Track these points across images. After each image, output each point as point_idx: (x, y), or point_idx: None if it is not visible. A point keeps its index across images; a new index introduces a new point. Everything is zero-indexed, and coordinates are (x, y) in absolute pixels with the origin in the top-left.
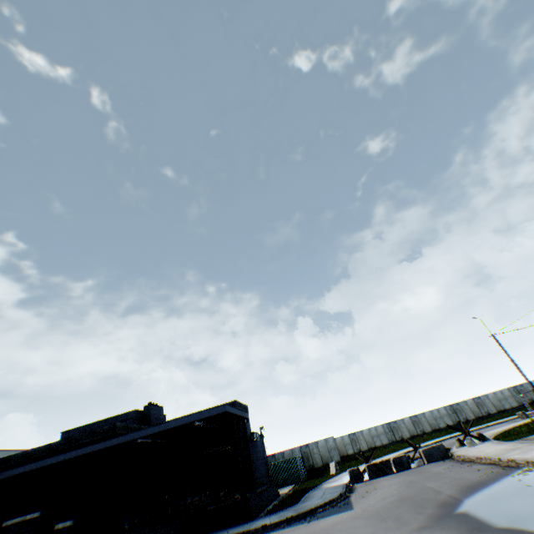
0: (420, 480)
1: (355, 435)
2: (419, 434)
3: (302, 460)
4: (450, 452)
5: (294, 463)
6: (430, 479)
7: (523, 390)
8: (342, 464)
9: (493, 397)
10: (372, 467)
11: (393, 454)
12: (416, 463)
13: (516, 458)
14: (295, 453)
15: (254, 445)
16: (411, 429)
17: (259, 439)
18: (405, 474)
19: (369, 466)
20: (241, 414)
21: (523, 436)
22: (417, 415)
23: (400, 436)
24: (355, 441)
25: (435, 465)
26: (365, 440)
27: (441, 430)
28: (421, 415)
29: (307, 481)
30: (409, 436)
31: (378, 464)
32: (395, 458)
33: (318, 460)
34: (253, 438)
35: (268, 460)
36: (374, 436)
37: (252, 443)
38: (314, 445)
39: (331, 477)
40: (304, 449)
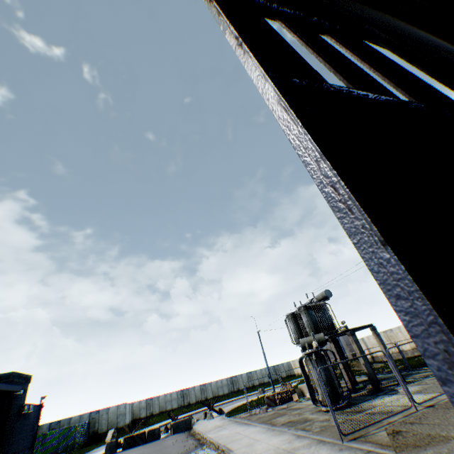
0: (146, 453)
1: (152, 399)
2: (203, 399)
3: (87, 426)
4: (193, 424)
5: (74, 431)
6: (152, 453)
7: (279, 368)
8: (124, 429)
9: (260, 372)
10: (128, 439)
11: (168, 420)
12: (168, 433)
13: (208, 437)
14: (84, 419)
15: (23, 418)
16: (198, 395)
17: (36, 409)
18: (148, 446)
19: (126, 438)
20: (10, 388)
21: (239, 413)
22: (206, 383)
23: (188, 401)
24: (150, 405)
25: (173, 437)
26: (159, 404)
27: (220, 396)
28: (209, 384)
29: (78, 450)
30: (195, 401)
31: (134, 436)
32: (150, 430)
33: (104, 425)
34: (23, 410)
35: (51, 426)
36: (167, 401)
37: (21, 415)
38: (105, 411)
39: (100, 445)
40: (94, 415)
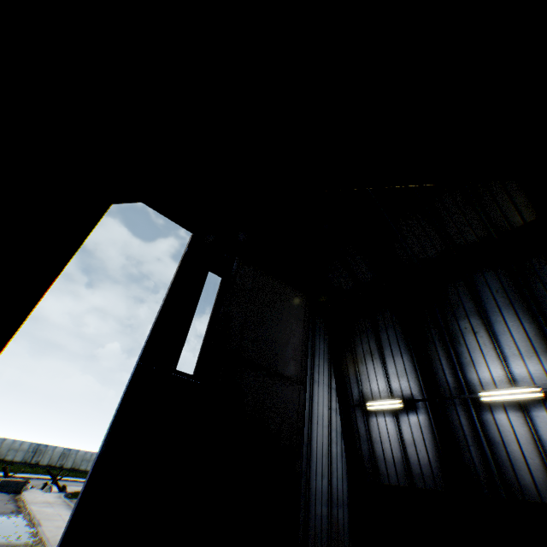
0: None
1: None
2: (57, 466)
3: None
4: (25, 490)
5: None
6: None
7: None
8: None
9: None
10: None
11: None
12: None
13: (30, 507)
14: None
15: None
16: (55, 459)
17: None
18: None
19: None
20: None
21: None
22: (73, 449)
23: (38, 460)
24: None
25: None
26: (1, 448)
27: (79, 471)
28: (76, 451)
29: None
30: (46, 464)
31: None
32: None
33: None
34: None
35: None
36: (13, 449)
37: None
38: None
39: None
40: None
